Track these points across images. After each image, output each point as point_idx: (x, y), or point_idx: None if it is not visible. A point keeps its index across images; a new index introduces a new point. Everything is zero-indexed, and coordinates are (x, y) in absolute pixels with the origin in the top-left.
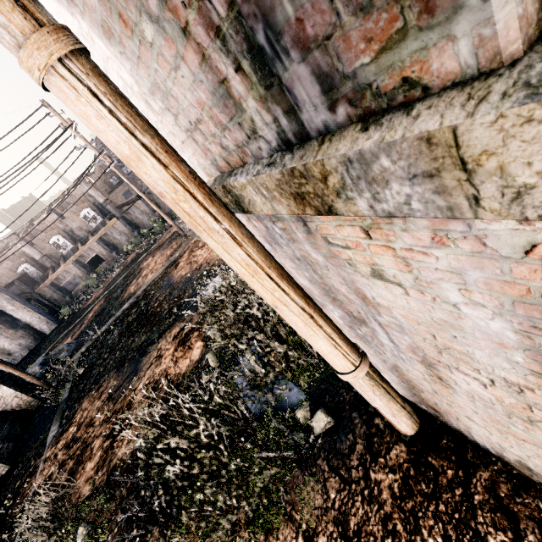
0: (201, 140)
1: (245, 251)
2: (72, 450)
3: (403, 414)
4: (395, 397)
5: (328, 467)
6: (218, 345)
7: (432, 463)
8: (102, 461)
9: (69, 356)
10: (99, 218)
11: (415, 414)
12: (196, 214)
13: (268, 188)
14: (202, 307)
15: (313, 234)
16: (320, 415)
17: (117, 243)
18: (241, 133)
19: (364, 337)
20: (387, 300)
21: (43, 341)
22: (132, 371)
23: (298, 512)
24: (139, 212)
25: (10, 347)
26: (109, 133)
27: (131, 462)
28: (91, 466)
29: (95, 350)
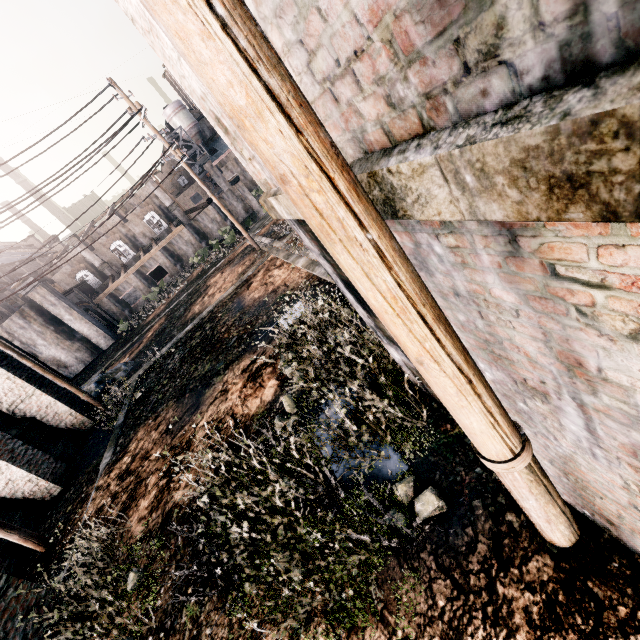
0: (347, 94)
1: (394, 278)
2: (125, 483)
3: (561, 521)
4: (555, 498)
5: (435, 565)
6: (297, 387)
7: (593, 591)
8: (156, 501)
9: (126, 376)
10: (164, 224)
11: (574, 521)
12: (333, 214)
13: (483, 169)
14: (278, 339)
15: (522, 258)
16: (429, 496)
17: (182, 254)
18: (452, 63)
19: (526, 413)
20: (637, 377)
21: (100, 357)
22: (193, 403)
23: (393, 615)
24: (208, 220)
25: (67, 360)
26: (218, 66)
27: (189, 509)
28: (145, 504)
29: (153, 373)
